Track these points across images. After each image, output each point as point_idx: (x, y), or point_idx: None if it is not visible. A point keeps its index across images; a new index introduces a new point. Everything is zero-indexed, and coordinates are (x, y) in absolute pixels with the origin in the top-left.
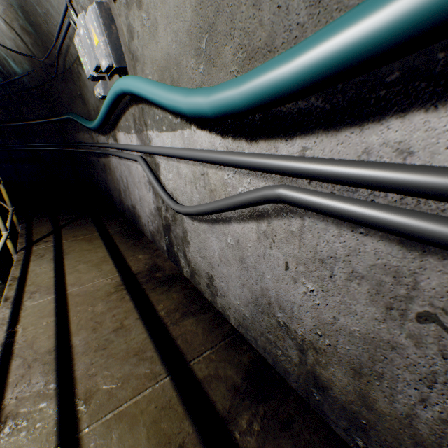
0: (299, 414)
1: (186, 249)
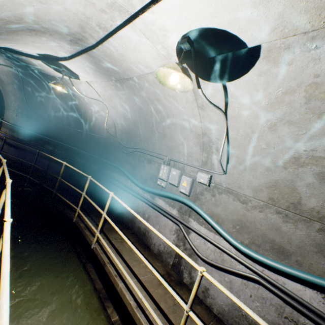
0: None
1: (193, 271)
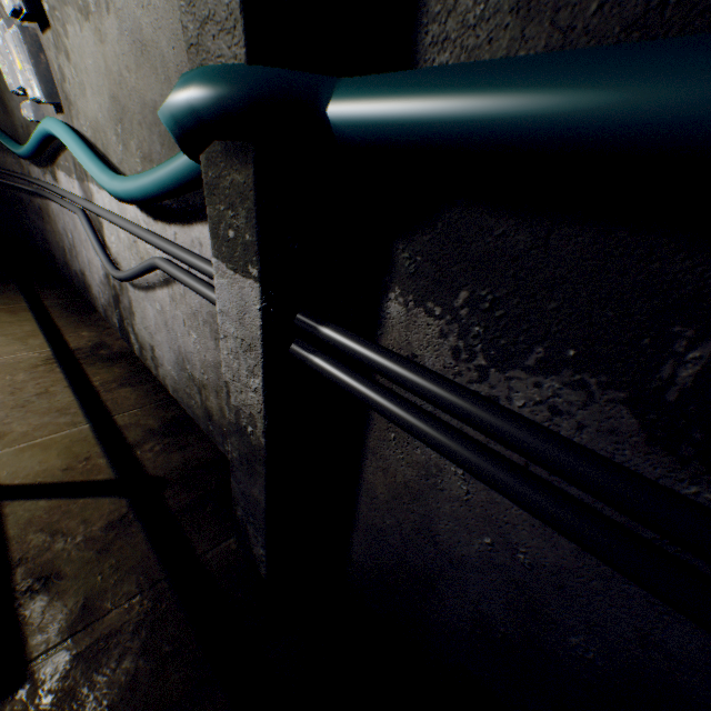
0: (198, 443)
1: (134, 322)
